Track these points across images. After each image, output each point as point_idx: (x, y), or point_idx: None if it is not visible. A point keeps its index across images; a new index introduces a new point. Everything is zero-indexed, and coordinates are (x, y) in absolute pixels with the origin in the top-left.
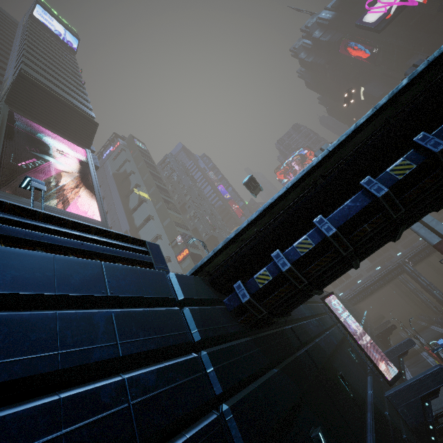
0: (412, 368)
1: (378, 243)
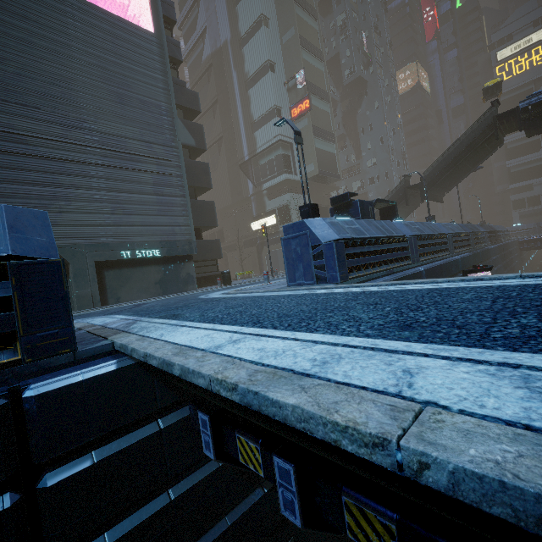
0: None
1: None
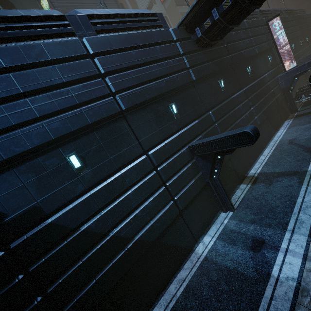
0: None
1: None
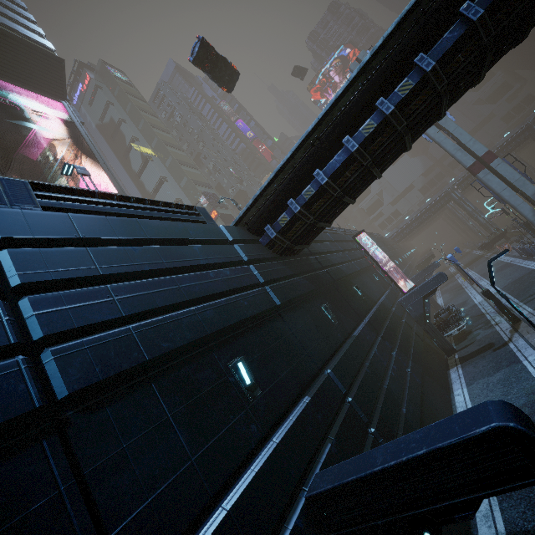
0: (444, 289)
1: (360, 183)
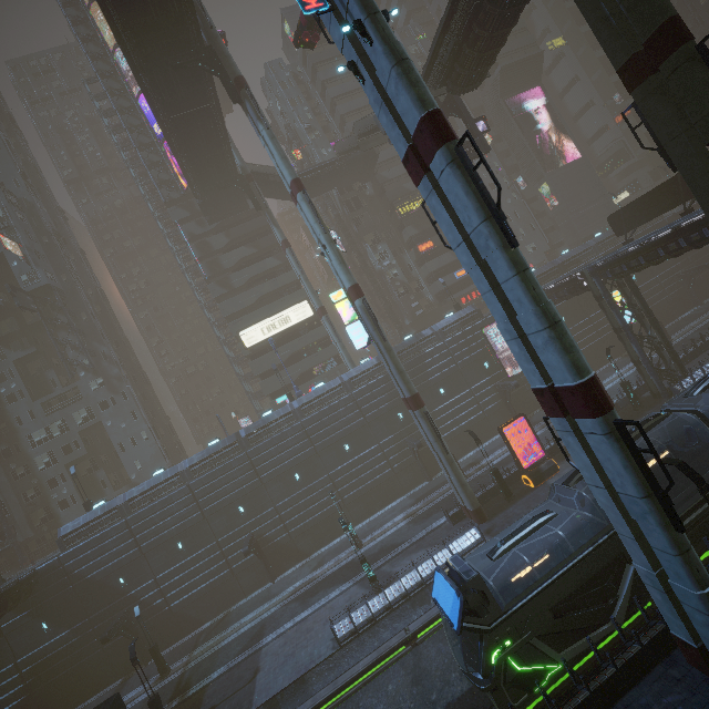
0: None
1: None
